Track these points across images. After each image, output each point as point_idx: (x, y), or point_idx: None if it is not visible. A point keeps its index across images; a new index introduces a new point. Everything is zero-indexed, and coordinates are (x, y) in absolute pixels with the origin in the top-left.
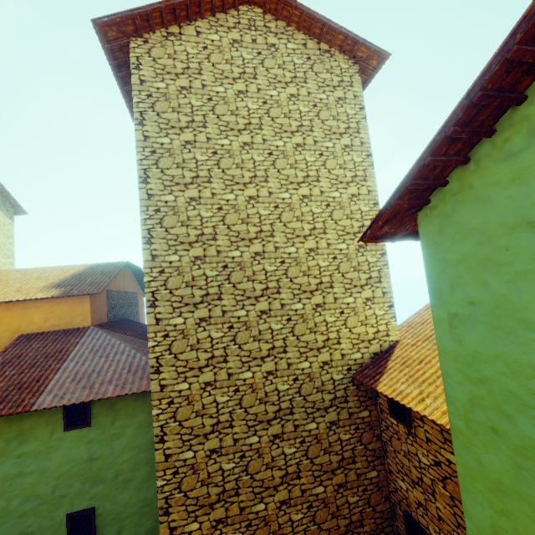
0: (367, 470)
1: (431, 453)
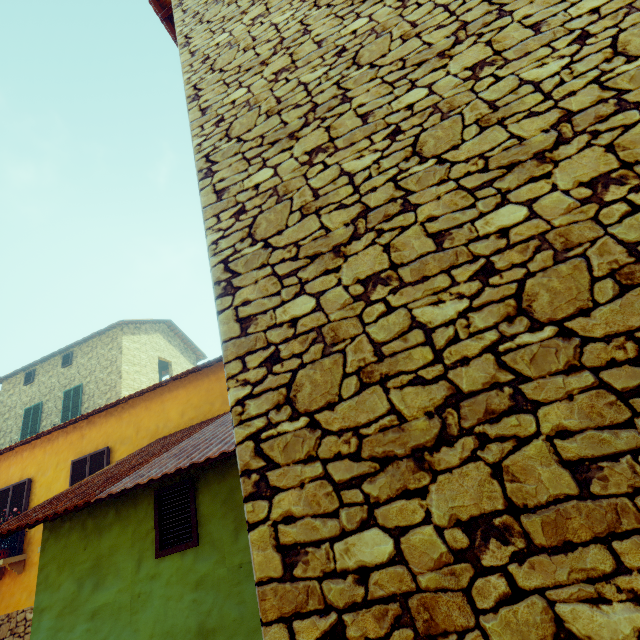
0: None
1: None
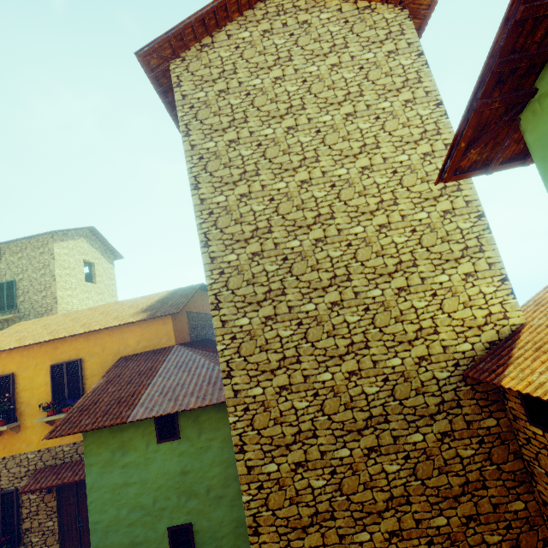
0: (507, 499)
1: None
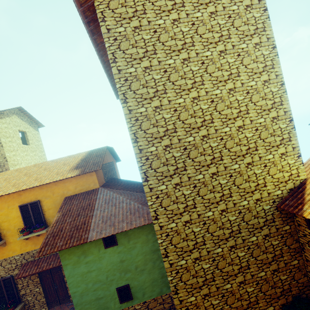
0: (291, 260)
1: None
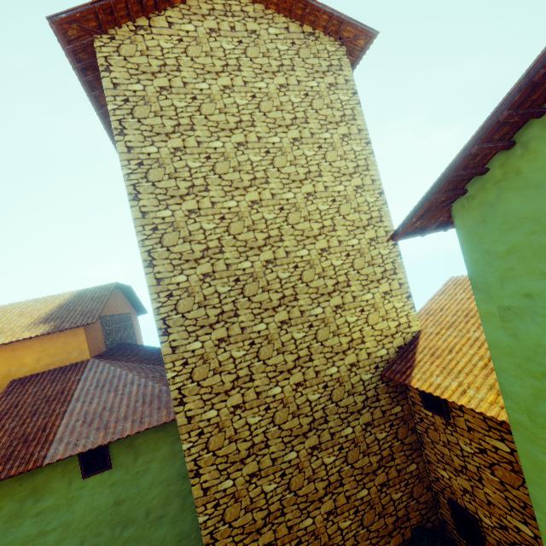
0: (406, 464)
1: (475, 441)
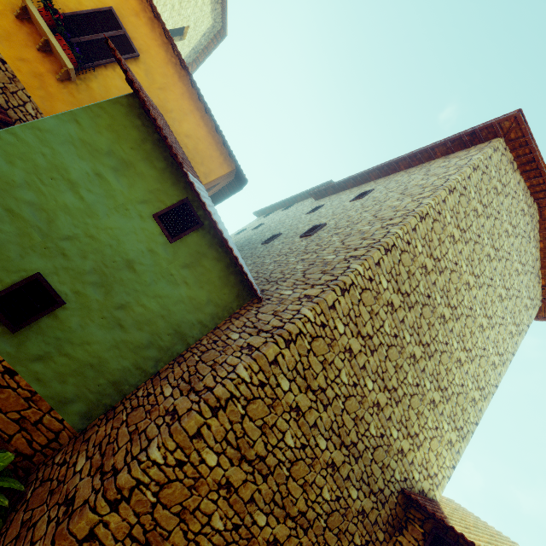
0: None
1: None
